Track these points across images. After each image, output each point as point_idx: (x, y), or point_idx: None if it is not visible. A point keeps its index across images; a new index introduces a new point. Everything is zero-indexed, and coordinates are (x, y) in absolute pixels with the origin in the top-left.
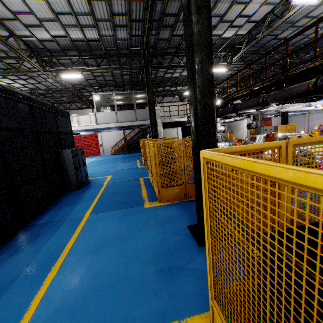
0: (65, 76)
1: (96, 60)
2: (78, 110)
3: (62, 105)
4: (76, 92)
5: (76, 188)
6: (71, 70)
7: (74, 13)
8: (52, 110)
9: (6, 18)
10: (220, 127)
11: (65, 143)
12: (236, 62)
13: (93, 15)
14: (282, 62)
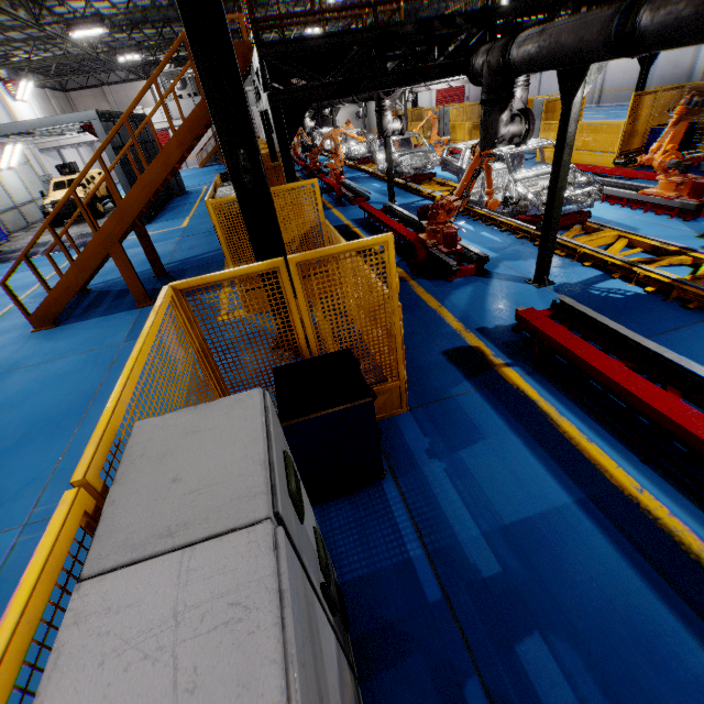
0: (122, 59)
1: (152, 25)
2: (124, 85)
3: (94, 76)
4: (123, 61)
5: (180, 194)
6: (128, 49)
7: (133, 3)
8: (142, 119)
9: (66, 14)
10: (310, 123)
11: (158, 152)
12: (352, 3)
13: (151, 1)
14: (407, 8)
